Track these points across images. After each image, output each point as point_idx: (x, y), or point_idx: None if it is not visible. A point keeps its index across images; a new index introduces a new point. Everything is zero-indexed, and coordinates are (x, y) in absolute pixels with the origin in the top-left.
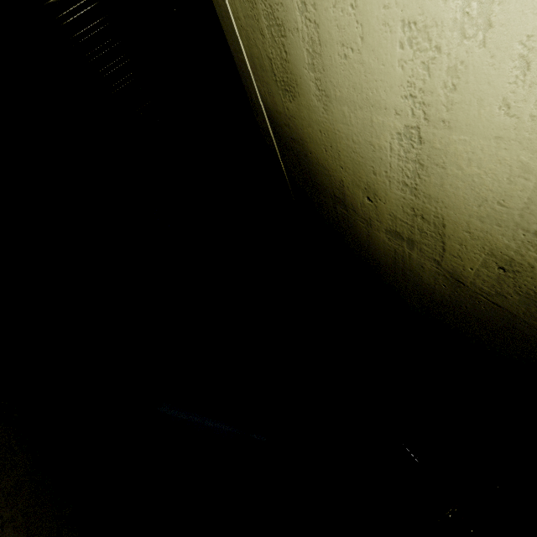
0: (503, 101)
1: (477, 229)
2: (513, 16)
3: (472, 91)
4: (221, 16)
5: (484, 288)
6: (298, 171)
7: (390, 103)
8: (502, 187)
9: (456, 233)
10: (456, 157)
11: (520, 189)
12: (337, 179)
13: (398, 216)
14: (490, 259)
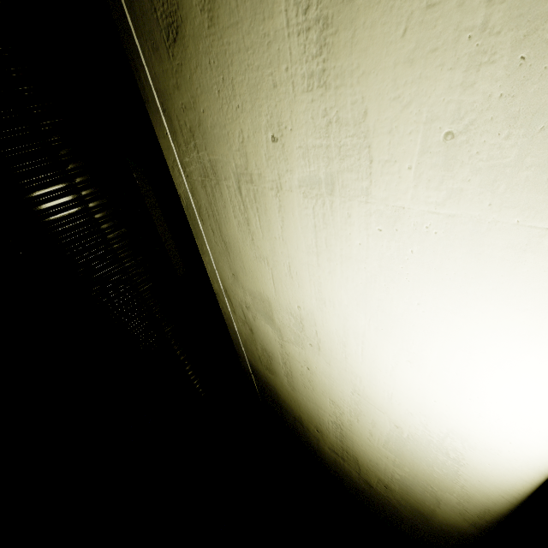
0: (368, 438)
1: (371, 468)
2: (364, 423)
3: (357, 429)
4: (229, 325)
5: (381, 492)
6: (268, 394)
7: (326, 411)
8: (375, 459)
9: (363, 465)
10: (356, 441)
11: (381, 463)
12: (297, 413)
13: (334, 446)
14: (380, 481)
